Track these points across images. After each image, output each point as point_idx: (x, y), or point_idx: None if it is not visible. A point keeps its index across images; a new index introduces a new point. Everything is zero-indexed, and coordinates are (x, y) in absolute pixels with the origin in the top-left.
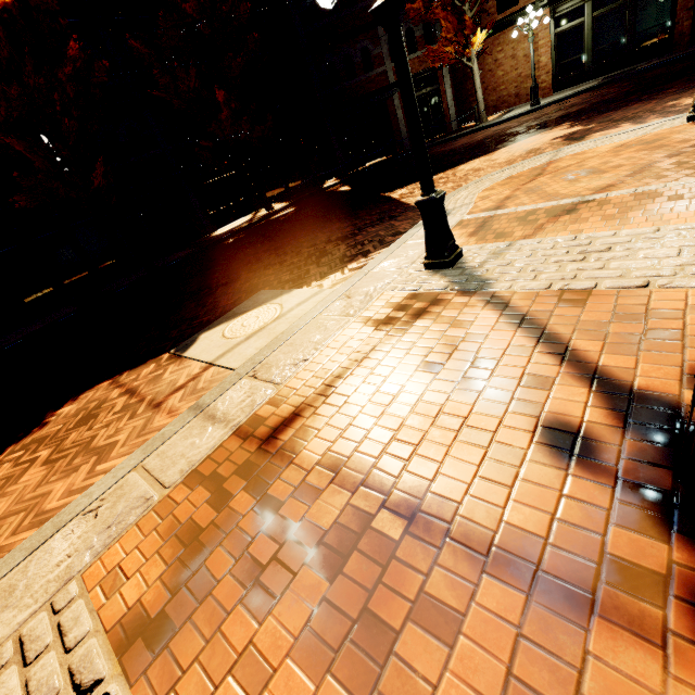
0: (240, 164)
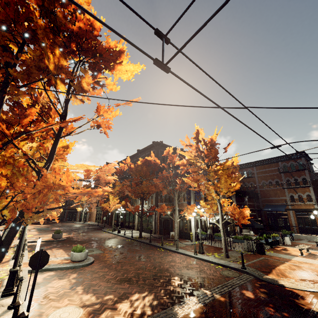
0: None
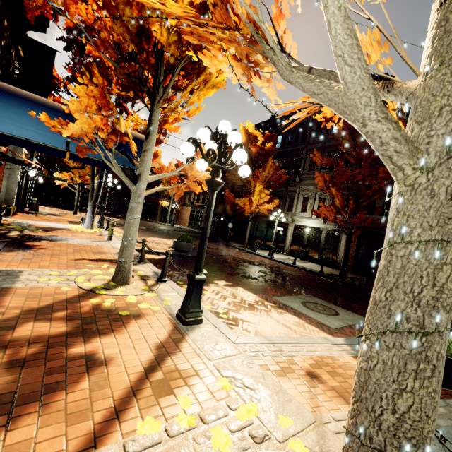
0: (110, 198)
